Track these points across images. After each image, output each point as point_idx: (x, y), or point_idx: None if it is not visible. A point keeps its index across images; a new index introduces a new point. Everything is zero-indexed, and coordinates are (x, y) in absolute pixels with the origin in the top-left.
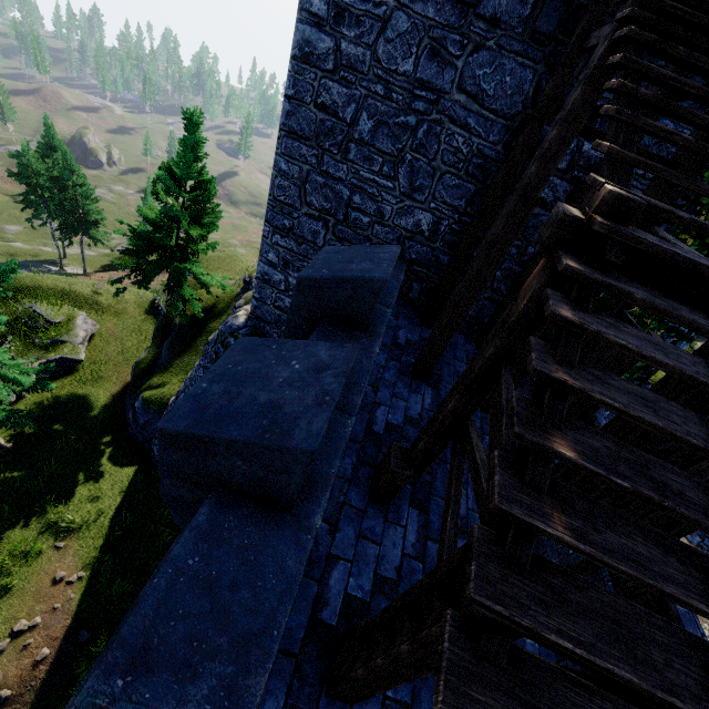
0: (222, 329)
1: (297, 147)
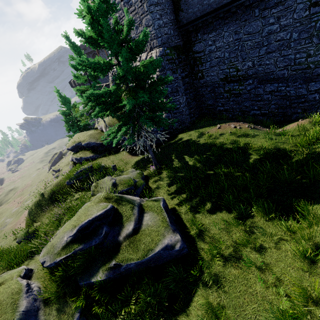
0: (161, 54)
1: None
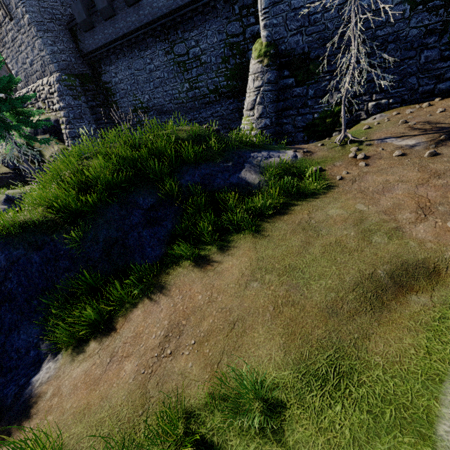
0: (58, 79)
1: (32, 3)
